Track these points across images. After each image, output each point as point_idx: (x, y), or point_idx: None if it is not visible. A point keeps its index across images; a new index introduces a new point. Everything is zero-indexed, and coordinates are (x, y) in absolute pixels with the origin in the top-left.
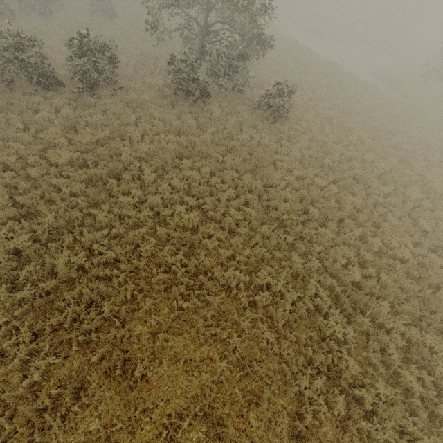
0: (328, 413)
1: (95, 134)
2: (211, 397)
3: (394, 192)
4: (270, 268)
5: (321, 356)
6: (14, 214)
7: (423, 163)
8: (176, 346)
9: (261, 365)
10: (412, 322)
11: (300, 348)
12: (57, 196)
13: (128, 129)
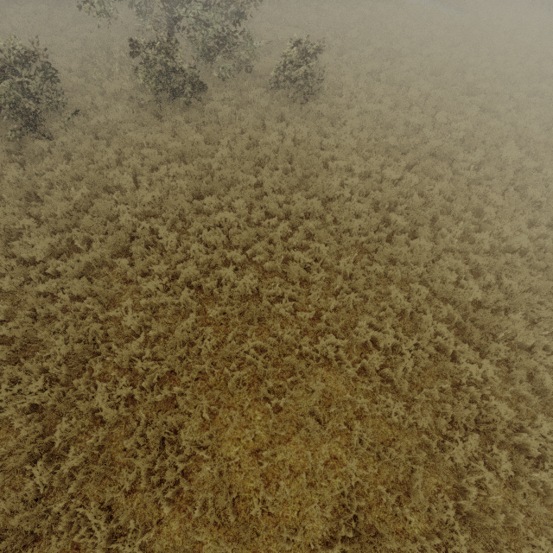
0: (495, 480)
1: (68, 197)
2: (353, 507)
3: (486, 159)
4: (368, 317)
5: (465, 412)
6: (7, 355)
7: (510, 105)
8: (289, 458)
9: (397, 445)
10: (551, 328)
11: (435, 407)
12: (55, 308)
13: (111, 174)
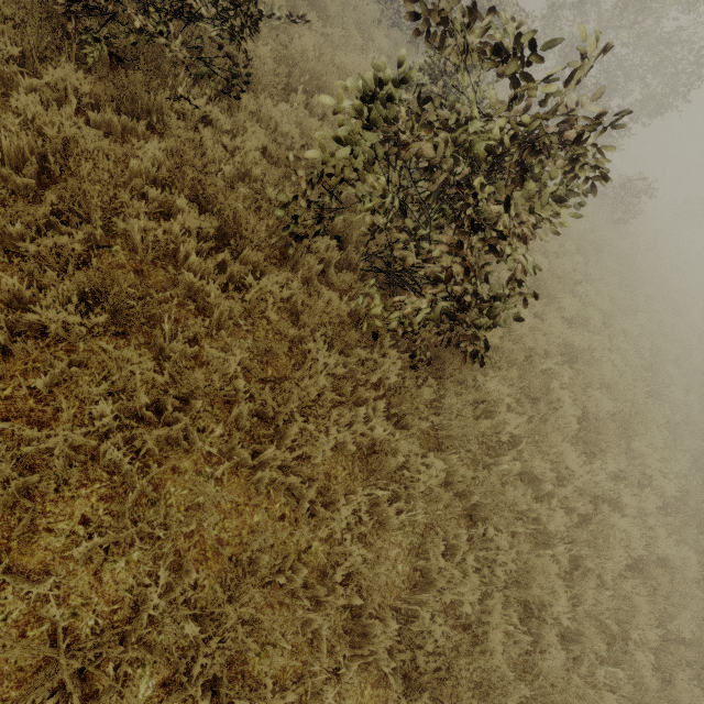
0: None
1: None
2: None
3: None
4: None
5: None
6: None
7: None
8: None
9: None
10: None
11: None
12: None
13: None
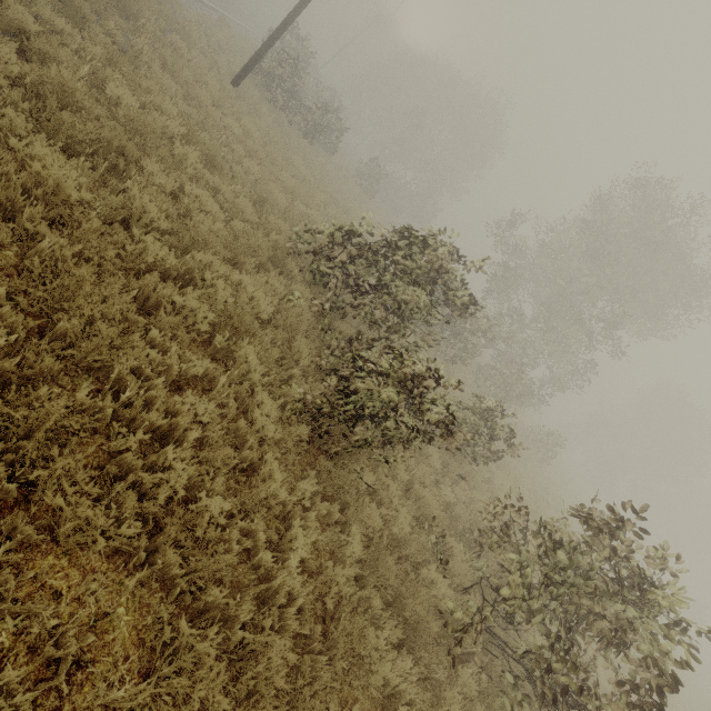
0: None
1: None
2: None
3: None
4: None
5: None
6: None
7: None
8: None
9: None
10: None
11: None
12: None
13: None
